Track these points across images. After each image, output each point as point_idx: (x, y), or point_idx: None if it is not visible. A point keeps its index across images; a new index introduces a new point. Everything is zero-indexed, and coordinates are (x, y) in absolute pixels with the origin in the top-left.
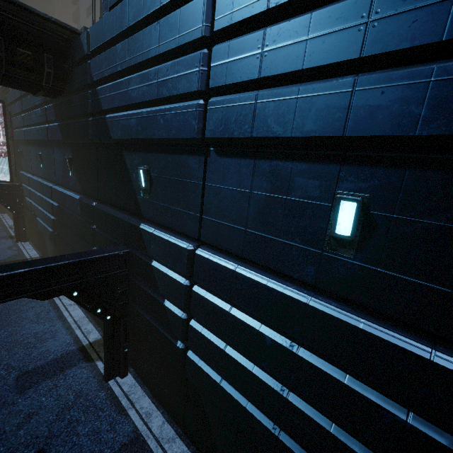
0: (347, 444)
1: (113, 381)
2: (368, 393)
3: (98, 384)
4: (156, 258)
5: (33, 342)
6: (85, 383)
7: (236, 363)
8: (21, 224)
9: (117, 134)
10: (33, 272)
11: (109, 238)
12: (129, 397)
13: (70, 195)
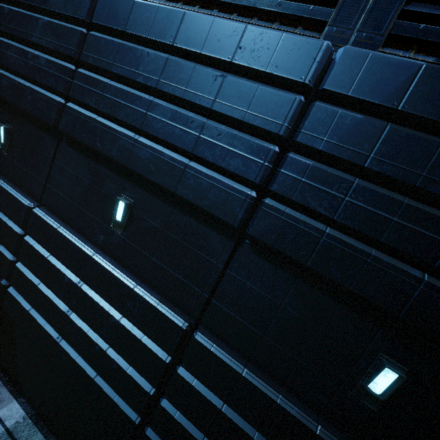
0: (93, 339)
1: None
2: (108, 308)
3: None
4: None
5: None
6: None
7: (43, 295)
8: None
9: None
10: None
11: None
12: None
13: None
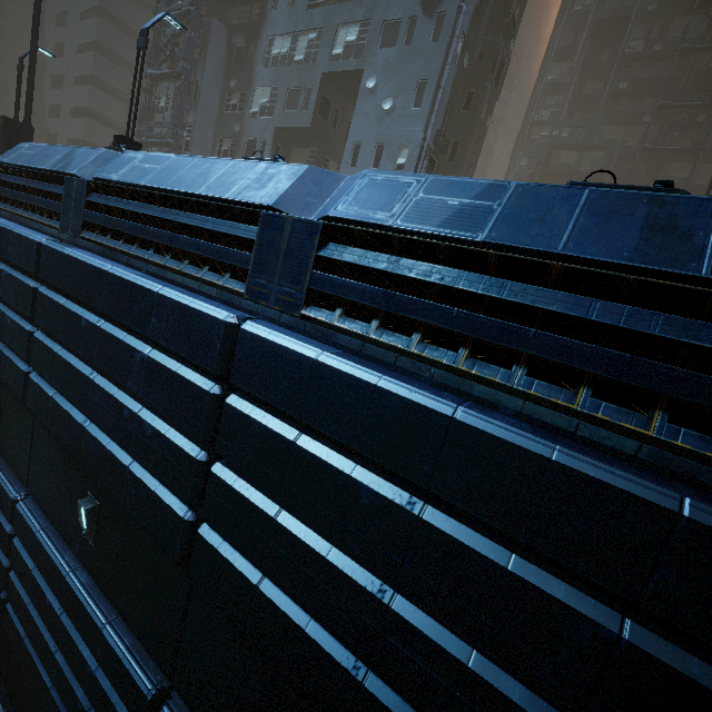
0: (76, 691)
1: None
2: (85, 651)
3: None
4: None
5: None
6: None
7: (32, 619)
8: None
9: None
10: None
11: None
12: None
13: None
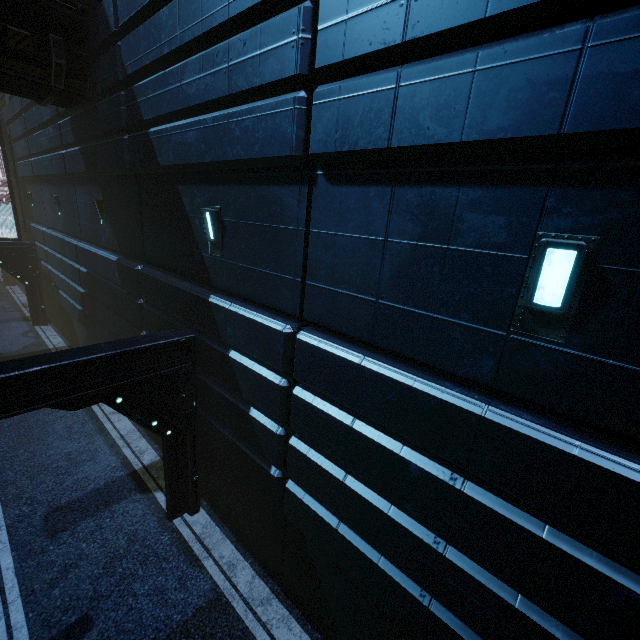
0: (543, 627)
1: (180, 519)
2: (583, 554)
3: (158, 524)
4: (235, 347)
5: (65, 466)
6: (141, 522)
7: (362, 501)
8: (38, 300)
9: (167, 157)
10: (55, 370)
11: (163, 317)
12: (203, 542)
13: (103, 256)
